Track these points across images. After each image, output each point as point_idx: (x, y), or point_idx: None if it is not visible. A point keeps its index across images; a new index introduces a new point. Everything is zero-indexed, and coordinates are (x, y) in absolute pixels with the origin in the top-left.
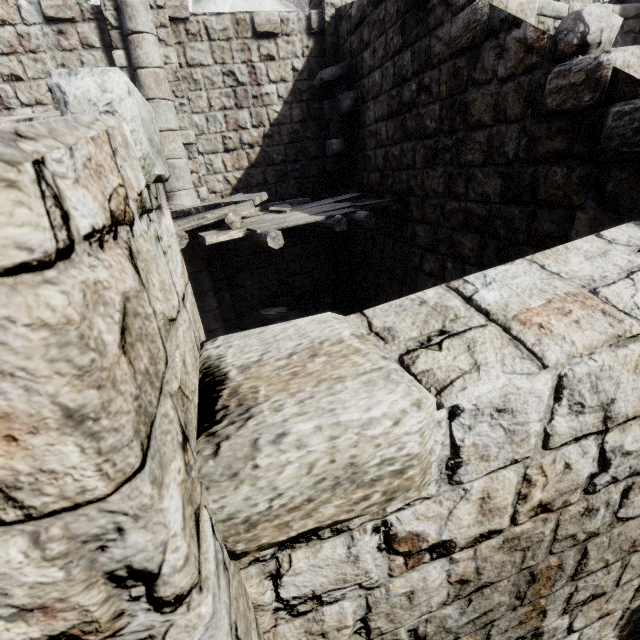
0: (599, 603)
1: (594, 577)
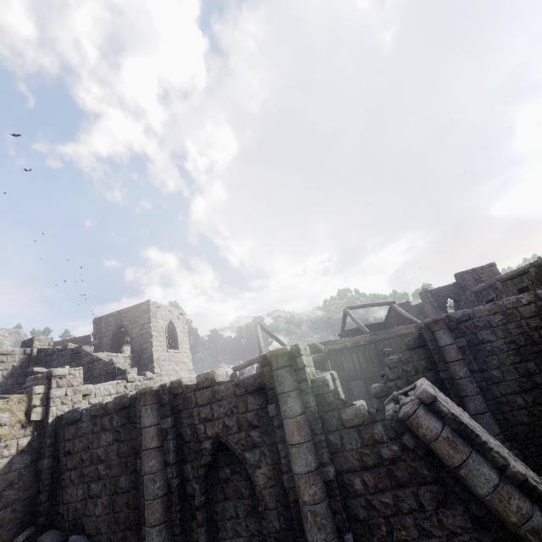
0: None
1: None
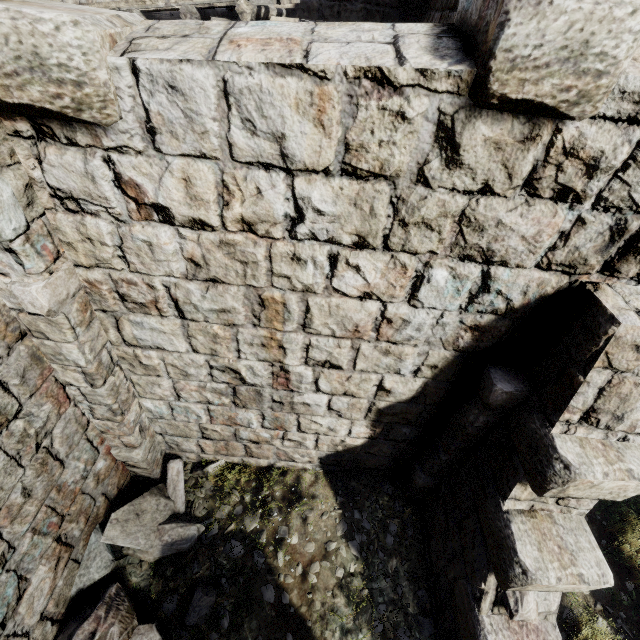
0: (339, 376)
1: (325, 342)
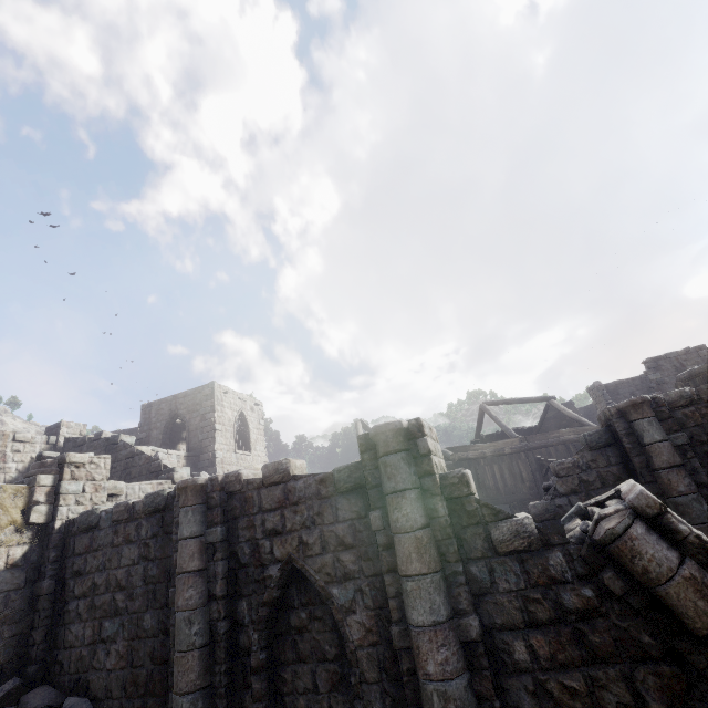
0: None
1: None
